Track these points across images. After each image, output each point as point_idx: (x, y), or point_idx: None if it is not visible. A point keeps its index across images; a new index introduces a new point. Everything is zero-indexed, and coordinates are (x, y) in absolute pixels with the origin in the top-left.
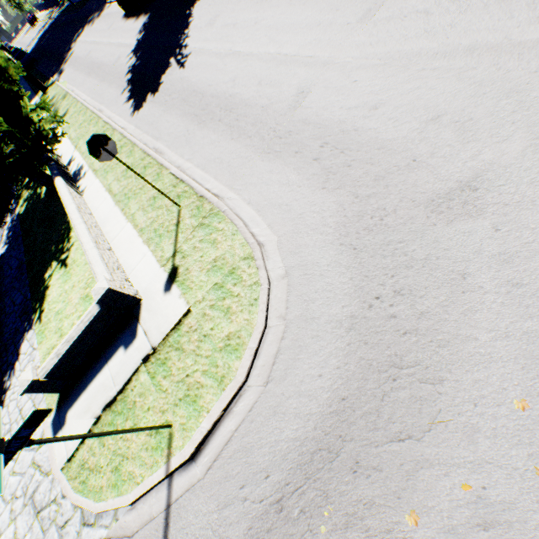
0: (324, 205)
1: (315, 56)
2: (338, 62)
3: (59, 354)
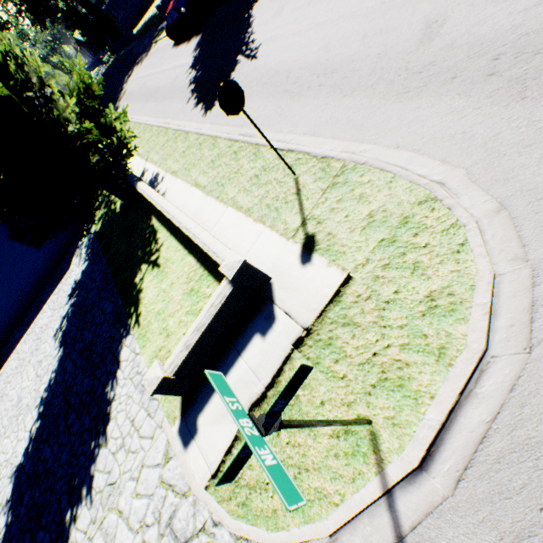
0: (535, 115)
1: None
2: None
3: (188, 346)
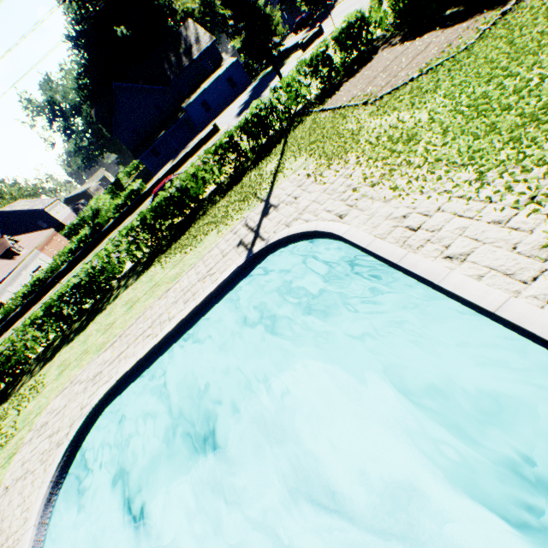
0: None
1: None
2: None
3: (307, 39)
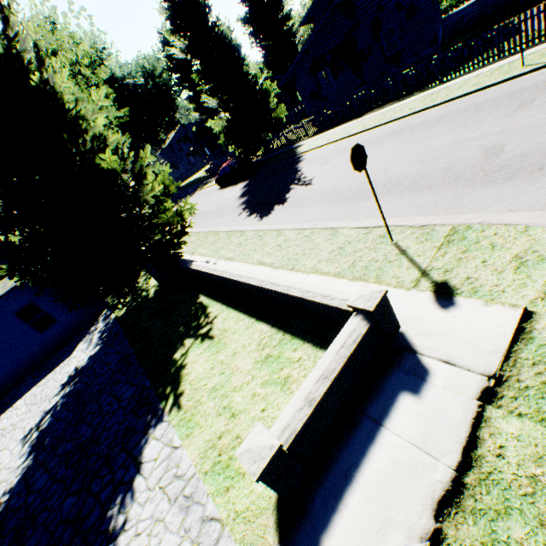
0: None
1: (482, 133)
2: (521, 126)
3: (311, 401)
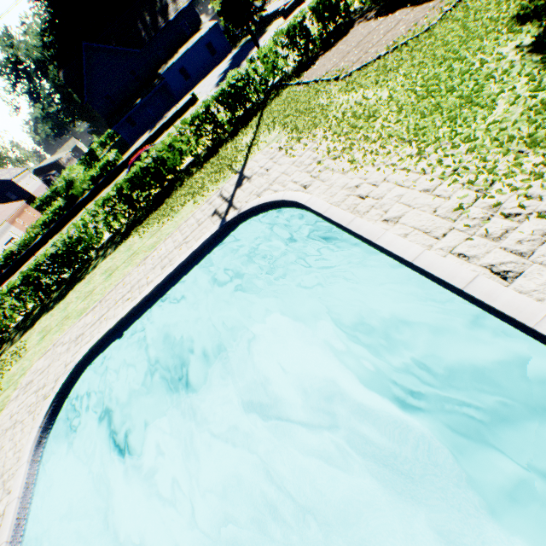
0: None
1: None
2: None
3: (289, 5)
